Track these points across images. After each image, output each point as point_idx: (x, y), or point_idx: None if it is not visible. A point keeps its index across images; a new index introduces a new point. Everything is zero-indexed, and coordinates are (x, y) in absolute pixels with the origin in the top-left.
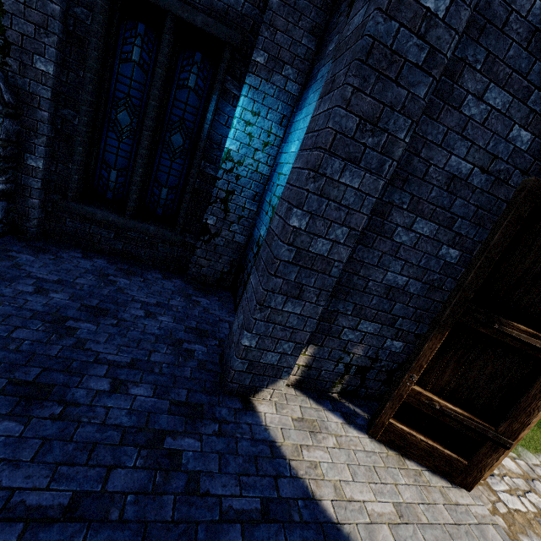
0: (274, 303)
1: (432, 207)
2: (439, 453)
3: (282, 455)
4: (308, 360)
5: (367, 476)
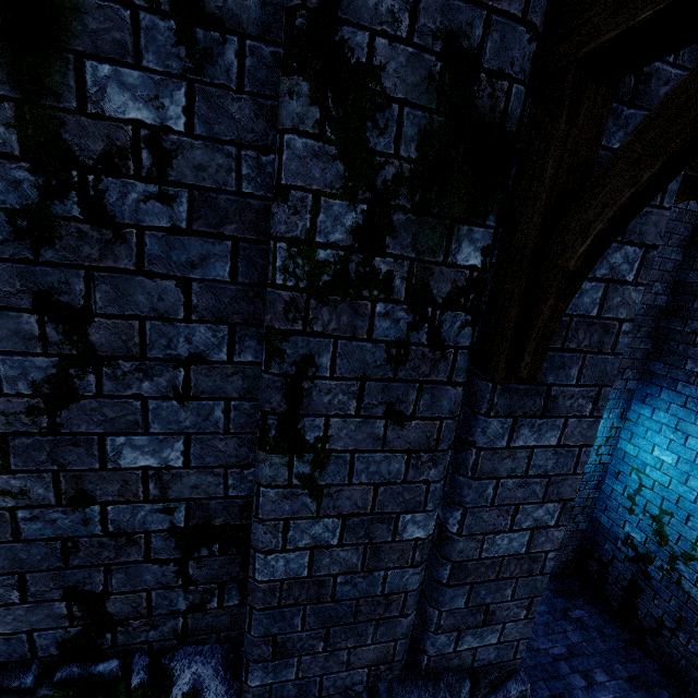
0: None
1: None
2: None
3: None
4: None
5: None
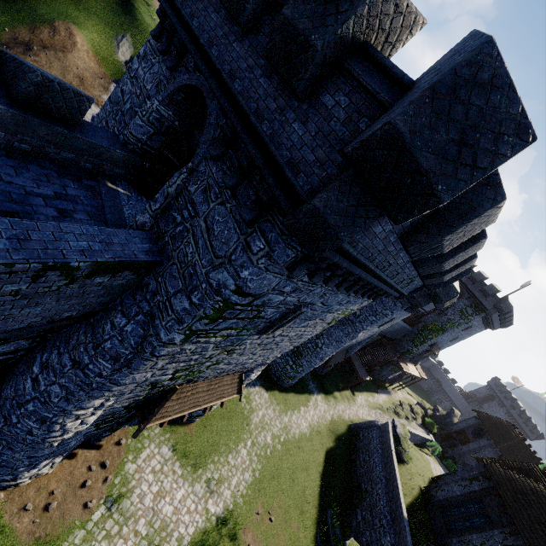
0: None
1: None
2: None
3: None
4: None
5: None
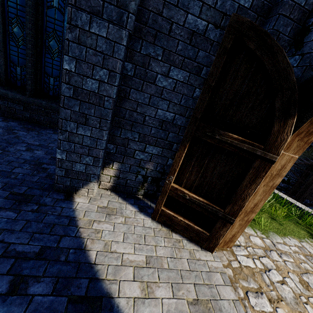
0: (69, 128)
1: (181, 58)
2: (192, 228)
3: (76, 224)
4: (116, 172)
5: (136, 240)
